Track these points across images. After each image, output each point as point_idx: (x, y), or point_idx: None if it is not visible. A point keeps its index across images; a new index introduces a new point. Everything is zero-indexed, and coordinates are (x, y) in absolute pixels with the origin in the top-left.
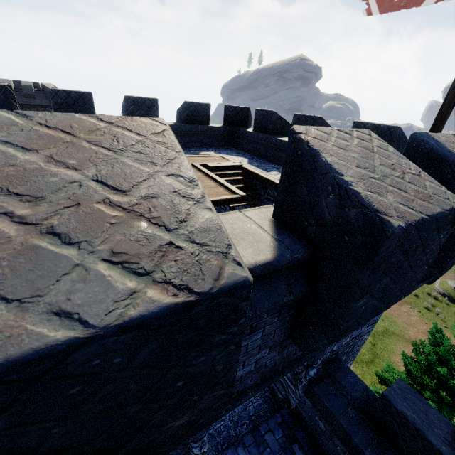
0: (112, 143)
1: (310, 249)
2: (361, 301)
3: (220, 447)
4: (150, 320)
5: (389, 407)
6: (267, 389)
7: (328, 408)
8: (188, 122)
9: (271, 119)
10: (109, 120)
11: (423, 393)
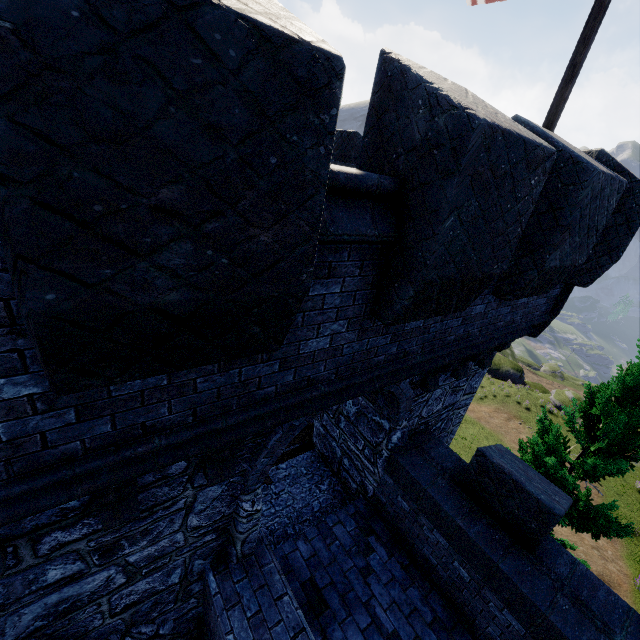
0: None
1: (398, 181)
2: (449, 221)
3: (274, 546)
4: (262, 26)
5: (484, 464)
6: (337, 483)
7: (414, 478)
8: None
9: (353, 143)
10: None
11: None
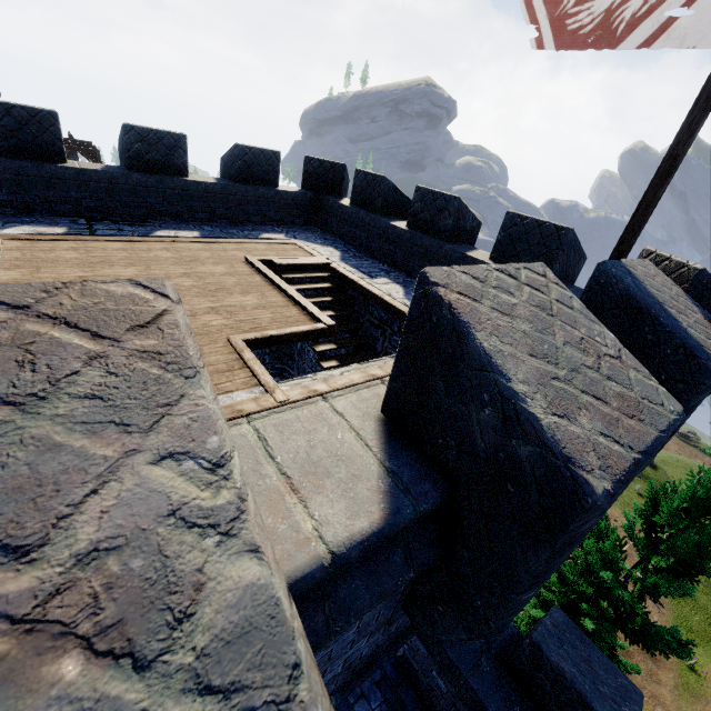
0: (17, 376)
1: (446, 488)
2: (529, 594)
3: None
4: None
5: (540, 659)
6: None
7: (453, 661)
8: (242, 180)
9: (380, 190)
10: (18, 299)
11: (578, 603)
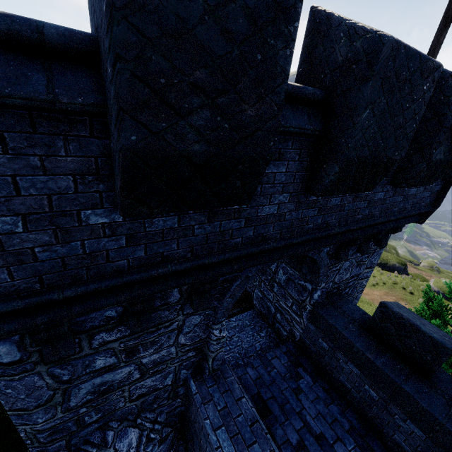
0: None
1: (325, 92)
2: (365, 113)
3: None
4: None
5: (386, 313)
6: (272, 332)
7: (331, 324)
8: None
9: None
10: None
11: None
